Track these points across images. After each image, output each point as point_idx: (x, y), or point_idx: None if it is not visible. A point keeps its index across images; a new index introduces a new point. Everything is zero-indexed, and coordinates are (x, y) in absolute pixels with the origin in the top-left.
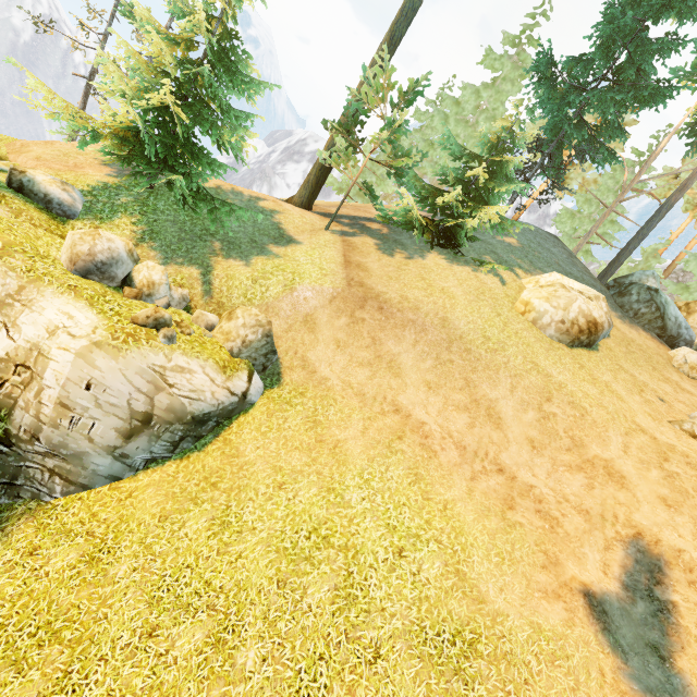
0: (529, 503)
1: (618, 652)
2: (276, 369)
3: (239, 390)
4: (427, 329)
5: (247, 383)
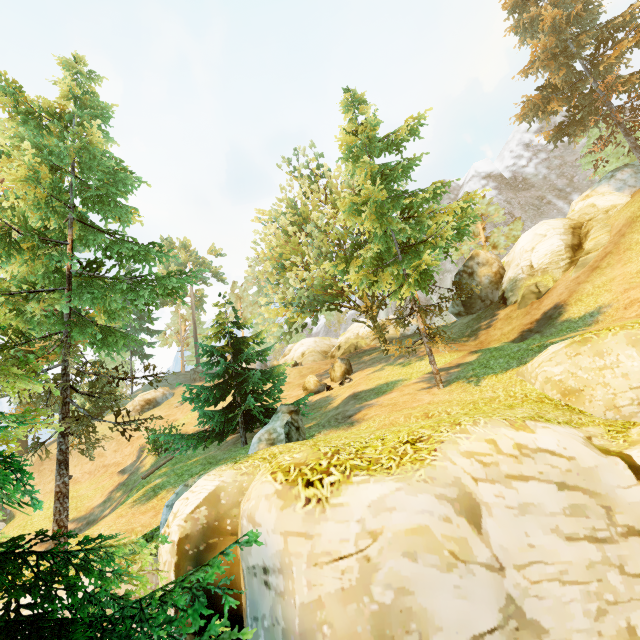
0: (113, 466)
1: (124, 474)
2: (12, 515)
3: None
4: (73, 451)
5: None
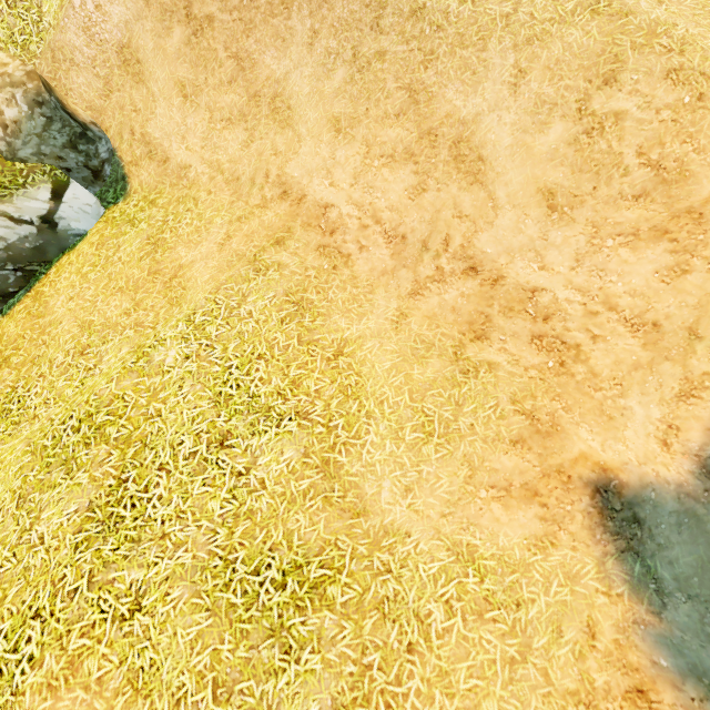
0: (522, 324)
1: (644, 593)
2: (118, 172)
3: (30, 214)
4: None
5: (49, 201)
